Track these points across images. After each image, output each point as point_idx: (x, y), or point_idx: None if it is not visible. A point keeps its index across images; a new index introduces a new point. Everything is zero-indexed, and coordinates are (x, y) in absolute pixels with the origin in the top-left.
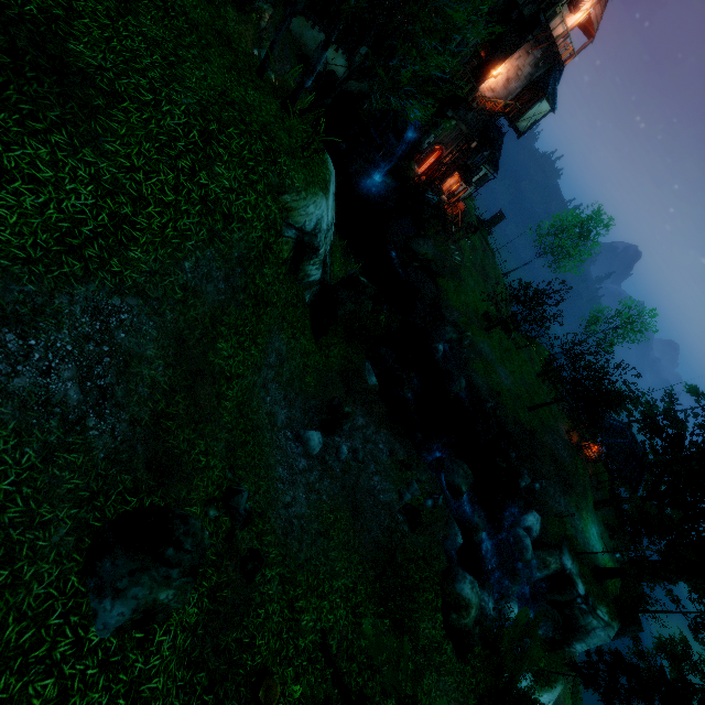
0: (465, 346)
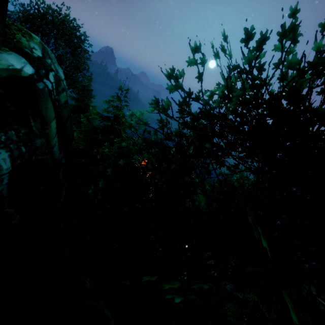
0: None
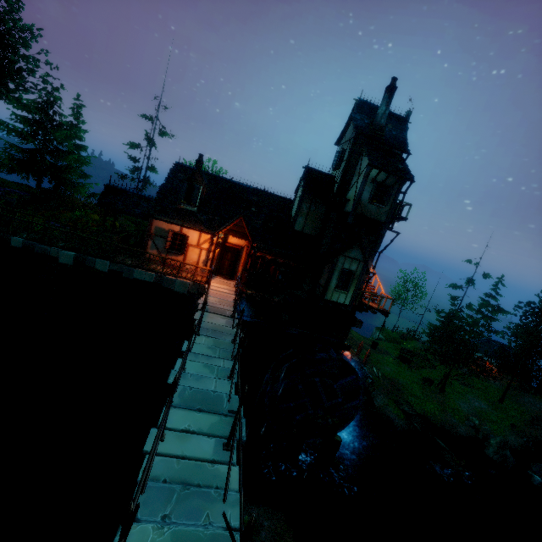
0: (480, 430)
